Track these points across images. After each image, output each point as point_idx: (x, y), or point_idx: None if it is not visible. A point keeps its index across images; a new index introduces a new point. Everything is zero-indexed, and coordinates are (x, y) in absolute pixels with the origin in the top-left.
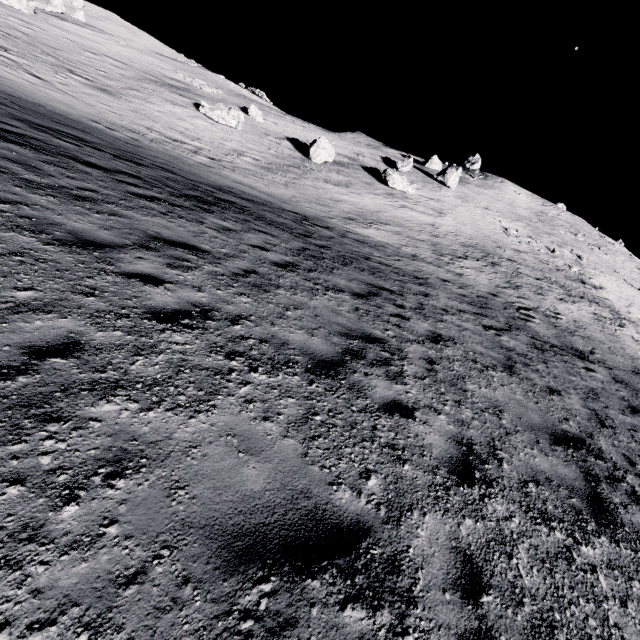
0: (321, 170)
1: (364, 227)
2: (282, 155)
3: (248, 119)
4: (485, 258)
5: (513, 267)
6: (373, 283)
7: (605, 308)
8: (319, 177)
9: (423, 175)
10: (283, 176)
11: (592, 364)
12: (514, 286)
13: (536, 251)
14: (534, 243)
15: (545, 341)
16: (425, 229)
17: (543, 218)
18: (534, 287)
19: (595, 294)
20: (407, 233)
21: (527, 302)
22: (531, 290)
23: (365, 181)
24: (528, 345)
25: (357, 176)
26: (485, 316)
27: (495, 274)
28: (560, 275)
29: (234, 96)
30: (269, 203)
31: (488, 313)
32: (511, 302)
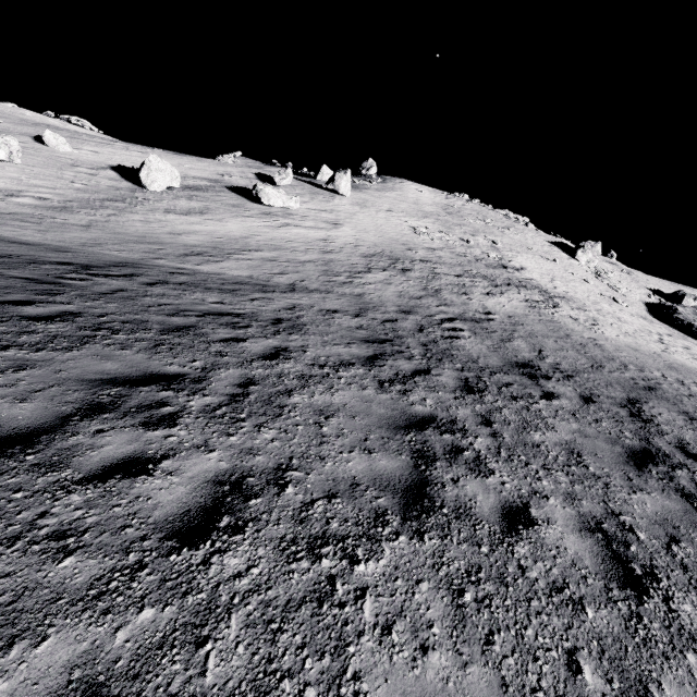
0: (162, 199)
1: (215, 261)
2: (96, 188)
3: (45, 150)
4: (394, 265)
5: (428, 268)
6: (128, 373)
7: (534, 290)
8: (157, 208)
9: (311, 186)
10: (89, 214)
11: (549, 381)
12: (432, 292)
13: (451, 245)
14: (447, 237)
15: (481, 367)
16: (314, 246)
17: (450, 211)
18: (456, 287)
19: (519, 277)
20: (287, 256)
21: (451, 309)
22: (453, 291)
23: (231, 203)
24: (457, 391)
25: (219, 199)
26: (388, 356)
27: (407, 282)
28: (481, 265)
29: (27, 125)
30: (3, 257)
31: (395, 348)
32: (430, 316)
